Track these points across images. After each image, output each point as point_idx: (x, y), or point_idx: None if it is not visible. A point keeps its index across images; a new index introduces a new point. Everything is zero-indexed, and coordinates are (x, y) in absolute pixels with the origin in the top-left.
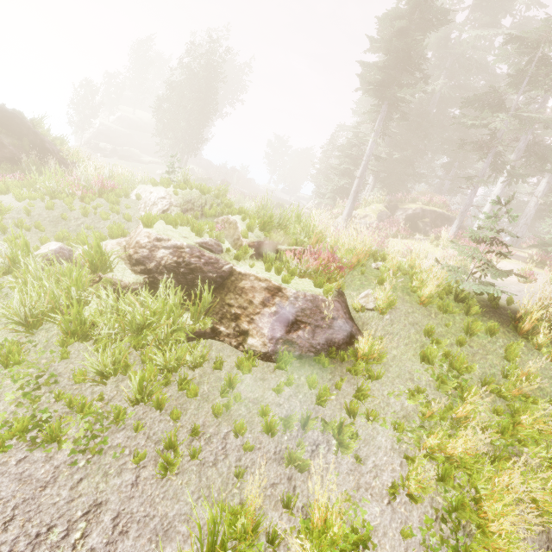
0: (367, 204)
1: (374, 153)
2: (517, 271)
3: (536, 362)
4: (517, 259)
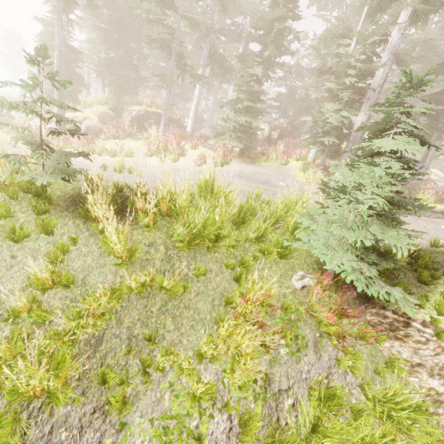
0: (88, 106)
1: (91, 51)
2: (196, 157)
3: (97, 252)
4: (211, 148)
